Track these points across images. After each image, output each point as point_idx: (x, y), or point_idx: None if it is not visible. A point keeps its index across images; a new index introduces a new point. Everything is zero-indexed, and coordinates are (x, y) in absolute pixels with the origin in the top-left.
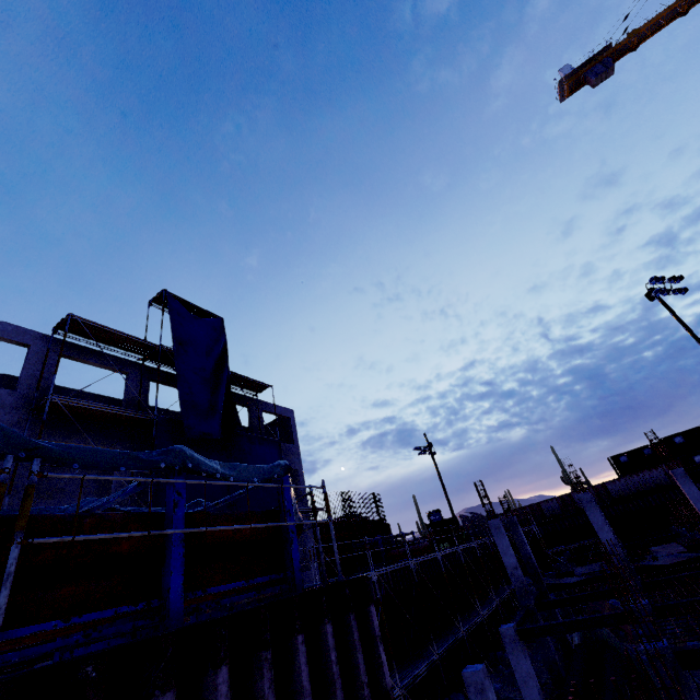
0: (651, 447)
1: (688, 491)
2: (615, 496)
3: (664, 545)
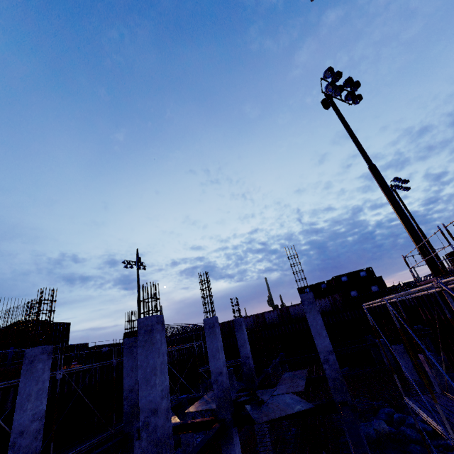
0: (326, 283)
1: (312, 322)
2: (293, 317)
3: (297, 371)
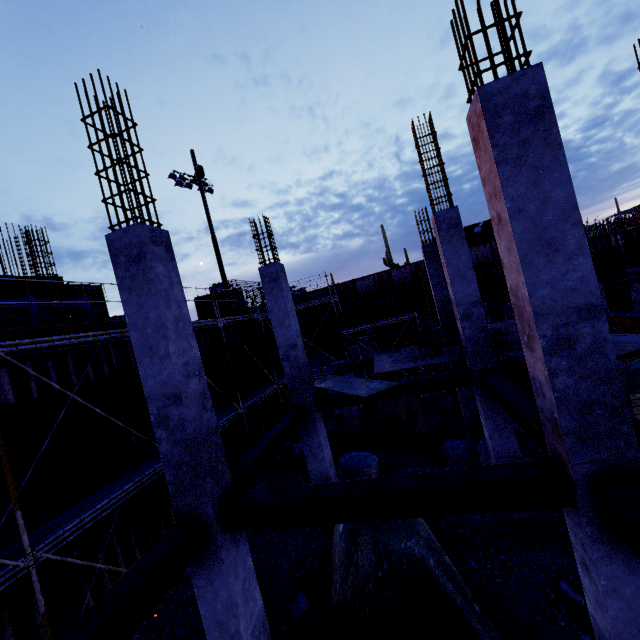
0: (482, 226)
1: None
2: None
3: (508, 321)
